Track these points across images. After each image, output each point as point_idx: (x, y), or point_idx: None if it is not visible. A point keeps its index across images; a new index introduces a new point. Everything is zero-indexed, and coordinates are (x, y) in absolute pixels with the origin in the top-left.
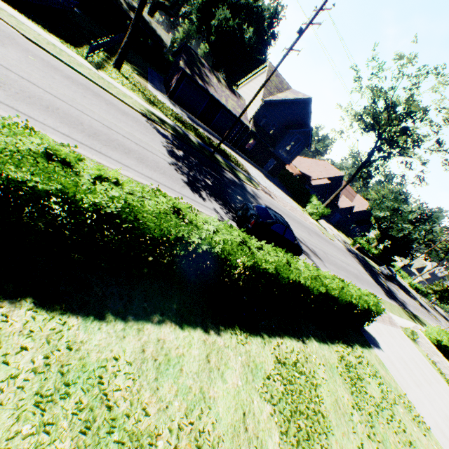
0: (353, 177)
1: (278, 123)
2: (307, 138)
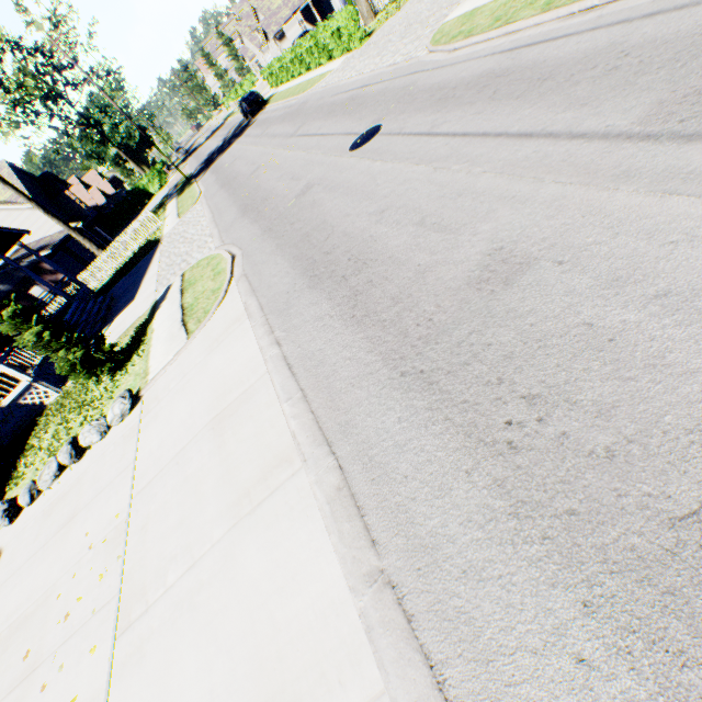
0: (108, 139)
1: (51, 205)
2: (58, 183)
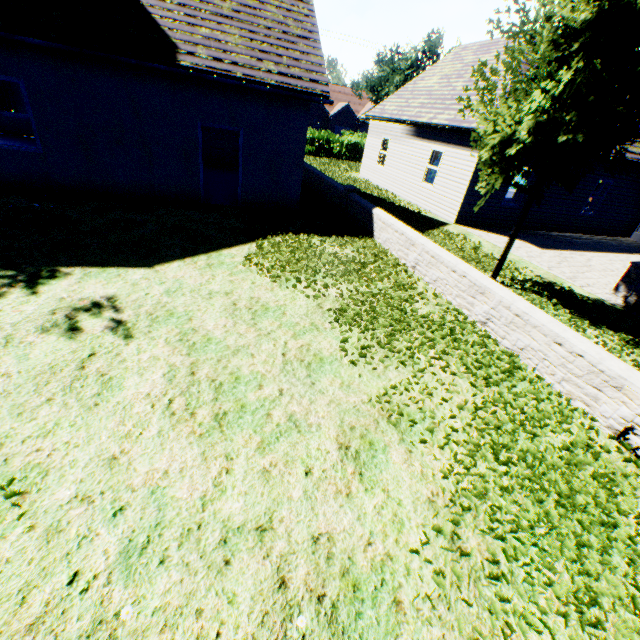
0: None
1: None
2: None
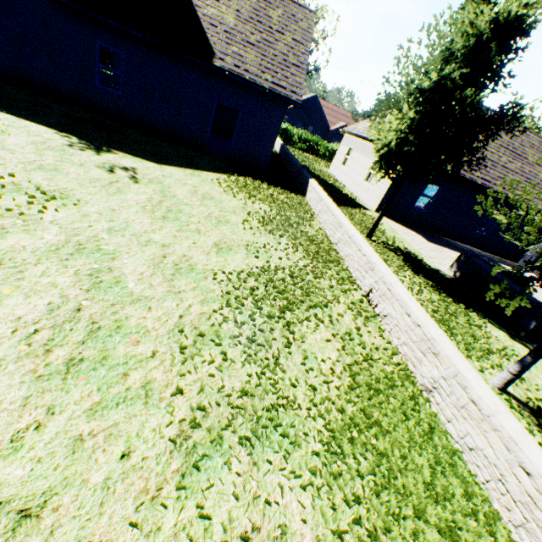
0: None
1: None
2: None
